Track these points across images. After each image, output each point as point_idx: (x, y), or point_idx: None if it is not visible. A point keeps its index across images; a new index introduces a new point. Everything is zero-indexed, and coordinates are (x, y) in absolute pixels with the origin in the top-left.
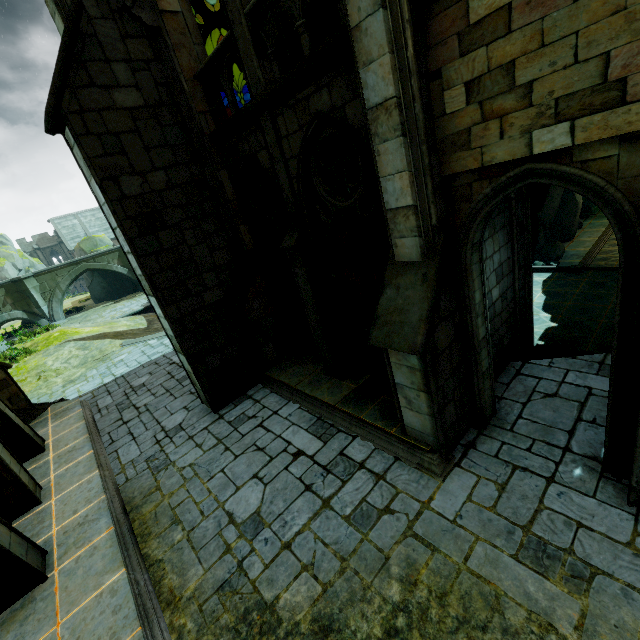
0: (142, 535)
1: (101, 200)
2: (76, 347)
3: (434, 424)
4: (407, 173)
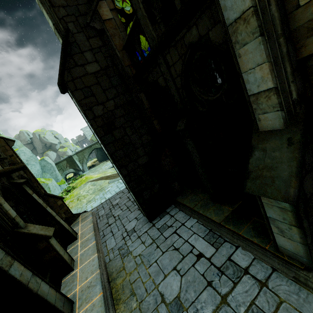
0: (116, 299)
1: (86, 120)
2: (91, 184)
3: (307, 250)
4: (267, 64)
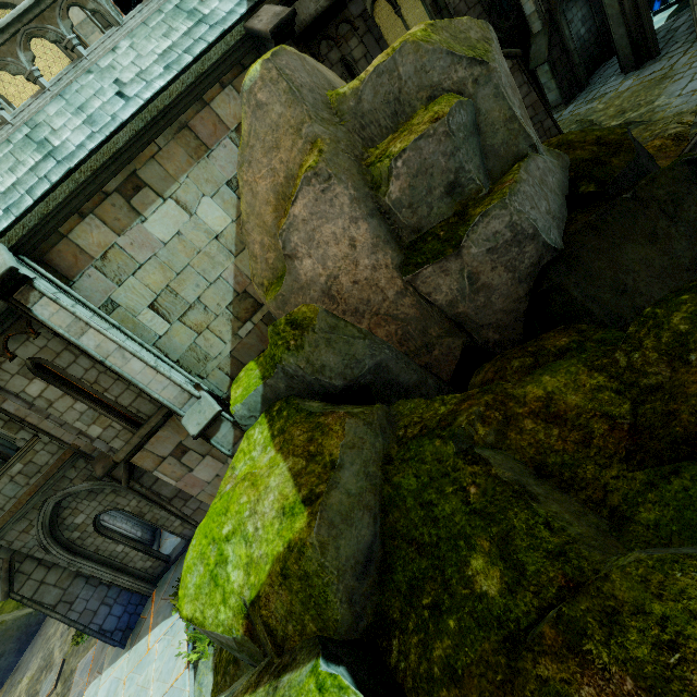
0: None
1: None
2: None
3: (559, 91)
4: (531, 0)
